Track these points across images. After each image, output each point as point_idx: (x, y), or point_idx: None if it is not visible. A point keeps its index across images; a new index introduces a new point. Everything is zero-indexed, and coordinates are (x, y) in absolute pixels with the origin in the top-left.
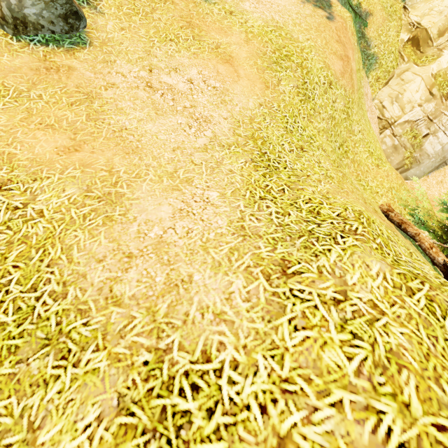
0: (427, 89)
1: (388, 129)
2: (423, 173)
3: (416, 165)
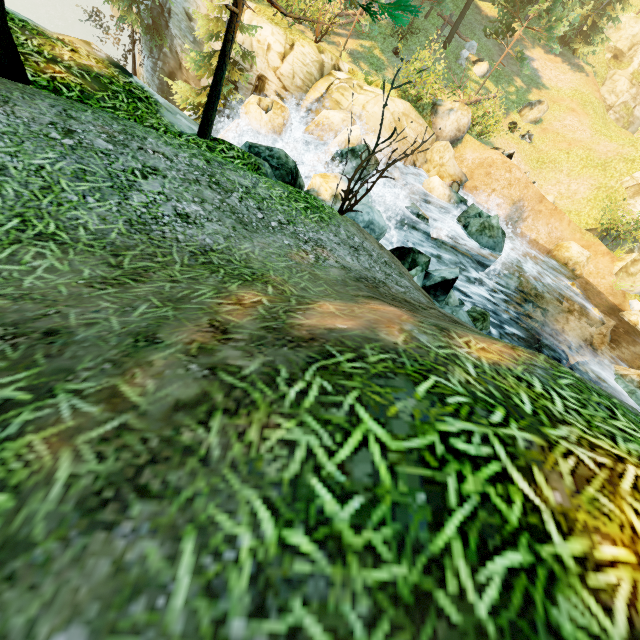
0: (629, 83)
1: (610, 110)
2: (637, 129)
3: (631, 126)
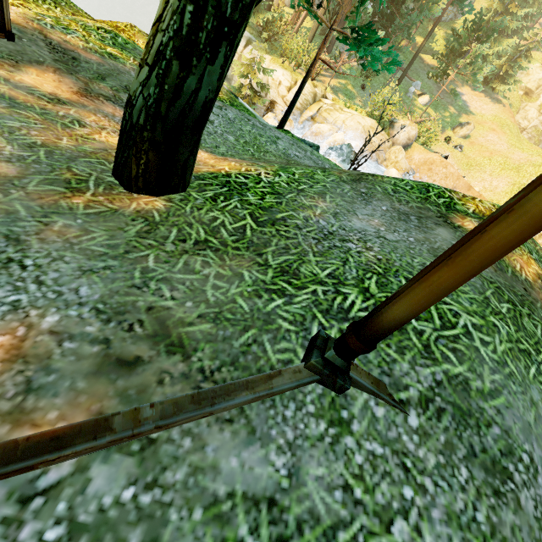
0: (538, 112)
1: (524, 131)
2: None
3: (541, 143)
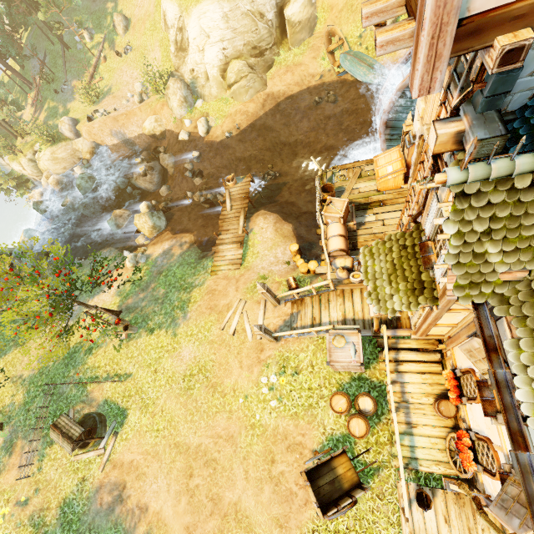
0: None
1: None
2: None
3: None
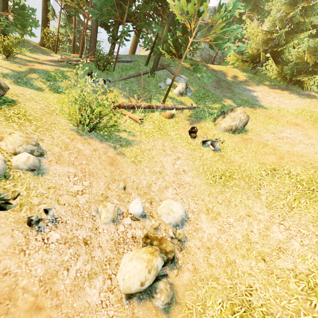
0: None
1: None
2: None
3: None
